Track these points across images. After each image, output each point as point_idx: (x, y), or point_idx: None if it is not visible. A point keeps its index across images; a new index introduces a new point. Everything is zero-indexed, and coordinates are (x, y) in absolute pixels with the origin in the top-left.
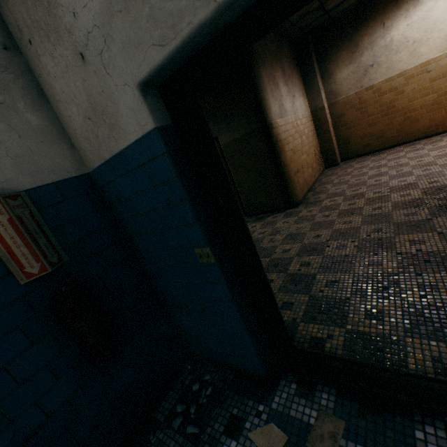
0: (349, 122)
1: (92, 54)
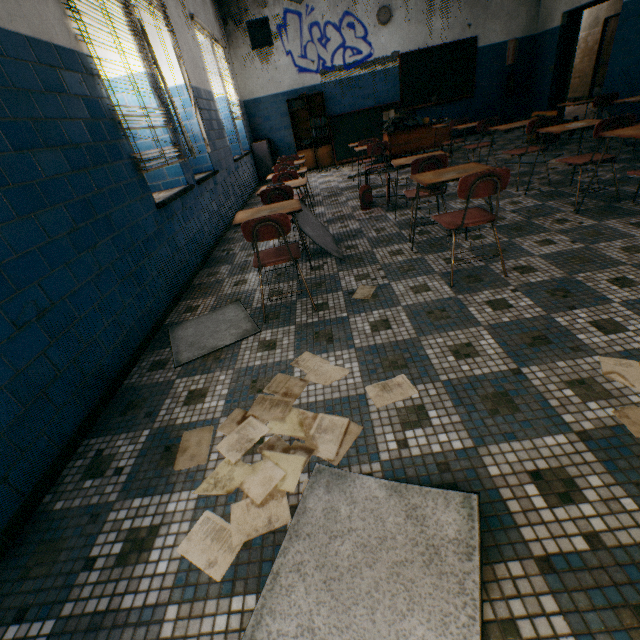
0: None
1: (557, 1)
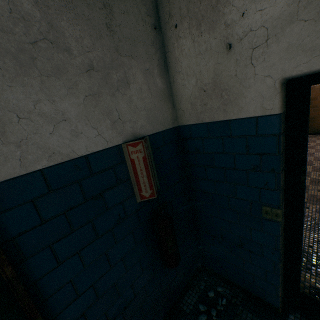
0: (319, 105)
1: (243, 47)
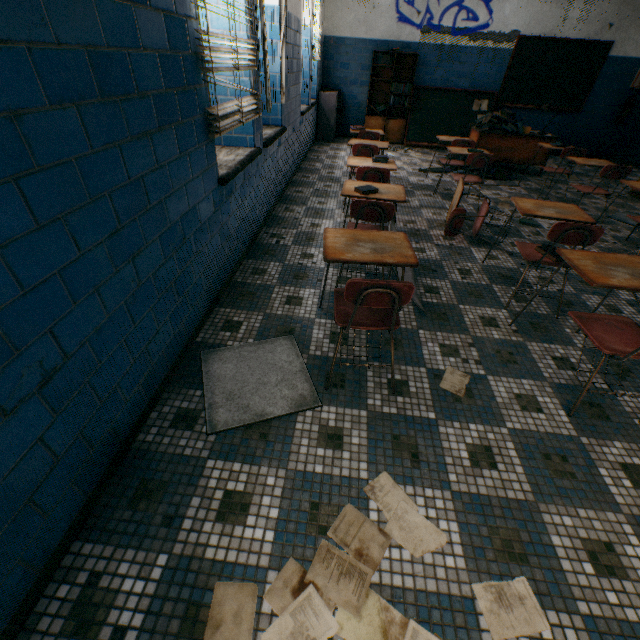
0: None
1: None
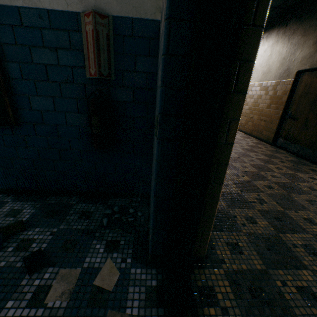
0: None
1: None
